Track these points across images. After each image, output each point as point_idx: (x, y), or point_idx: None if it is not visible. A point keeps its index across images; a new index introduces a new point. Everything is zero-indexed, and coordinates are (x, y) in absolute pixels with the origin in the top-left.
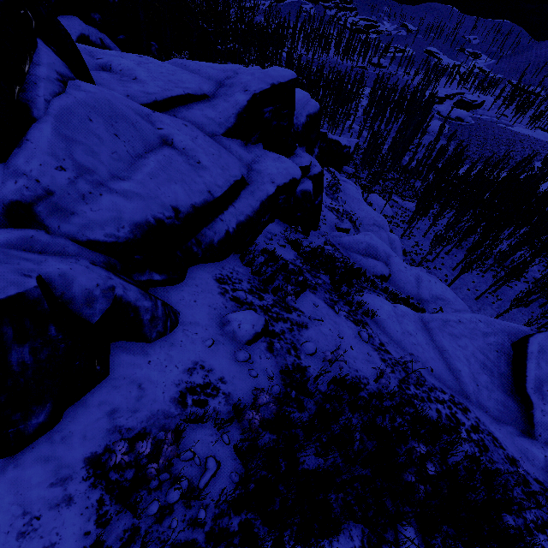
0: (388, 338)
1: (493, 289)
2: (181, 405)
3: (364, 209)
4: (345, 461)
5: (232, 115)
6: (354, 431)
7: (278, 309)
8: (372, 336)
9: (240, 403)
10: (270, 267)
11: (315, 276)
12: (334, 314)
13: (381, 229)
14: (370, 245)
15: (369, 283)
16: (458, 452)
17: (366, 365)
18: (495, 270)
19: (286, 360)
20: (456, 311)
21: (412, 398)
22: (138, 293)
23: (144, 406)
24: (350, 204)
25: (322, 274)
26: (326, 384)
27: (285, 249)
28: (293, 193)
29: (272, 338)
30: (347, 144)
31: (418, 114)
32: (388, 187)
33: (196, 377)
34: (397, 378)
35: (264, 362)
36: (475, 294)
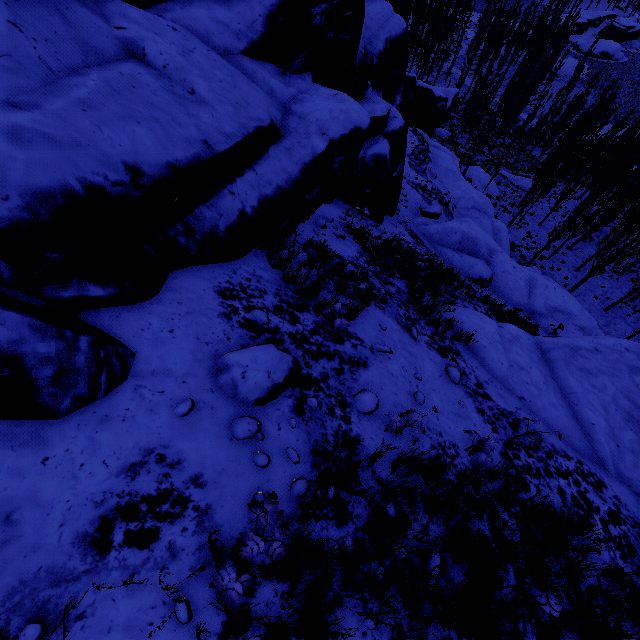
0: (488, 374)
1: (630, 297)
2: (96, 548)
3: (461, 186)
4: (413, 617)
5: (258, 17)
6: (431, 549)
7: (322, 337)
8: (466, 372)
9: (216, 539)
10: (316, 269)
11: (386, 281)
12: (410, 341)
13: (483, 214)
14: (467, 236)
15: (463, 291)
16: (595, 569)
17: (454, 422)
18: (635, 271)
19: (325, 426)
20: (581, 328)
21: (522, 473)
22: (24, 327)
23: (6, 564)
24: (442, 179)
25: (396, 278)
26: (390, 463)
27: (344, 242)
28: (356, 153)
29: (305, 389)
30: (442, 95)
31: (548, 46)
32: (495, 156)
33: (144, 480)
34: (501, 439)
35: (284, 435)
36: (604, 303)
